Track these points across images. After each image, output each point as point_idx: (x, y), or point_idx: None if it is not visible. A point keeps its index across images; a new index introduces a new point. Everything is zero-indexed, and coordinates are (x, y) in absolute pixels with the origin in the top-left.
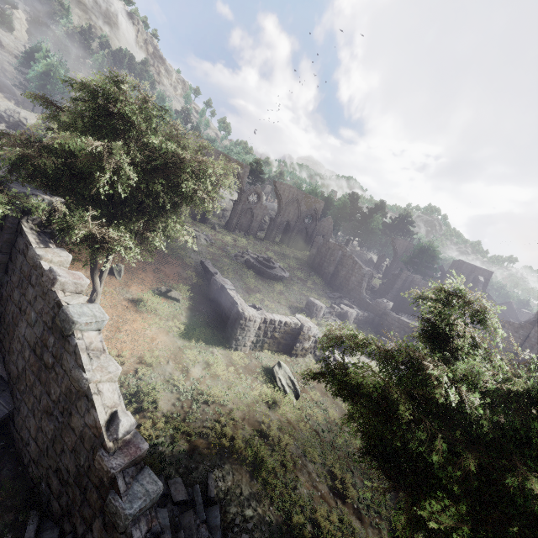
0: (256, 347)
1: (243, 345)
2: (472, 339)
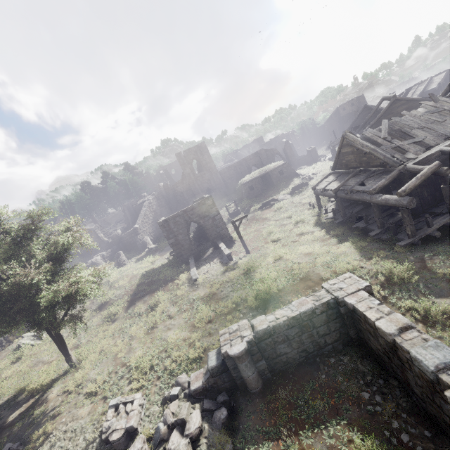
0: (5, 346)
1: None
2: None
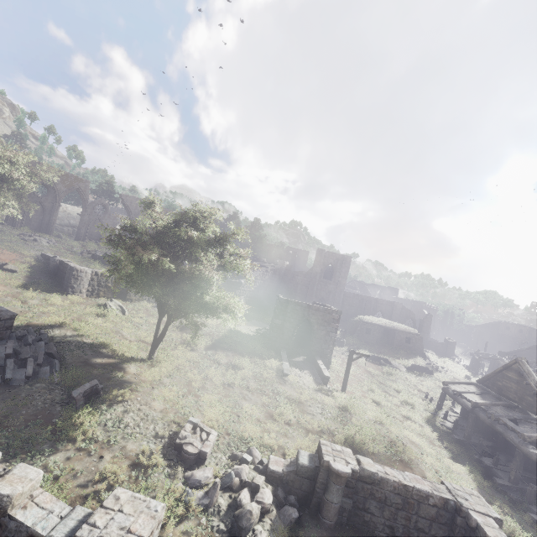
0: (93, 295)
1: (79, 292)
2: (162, 219)
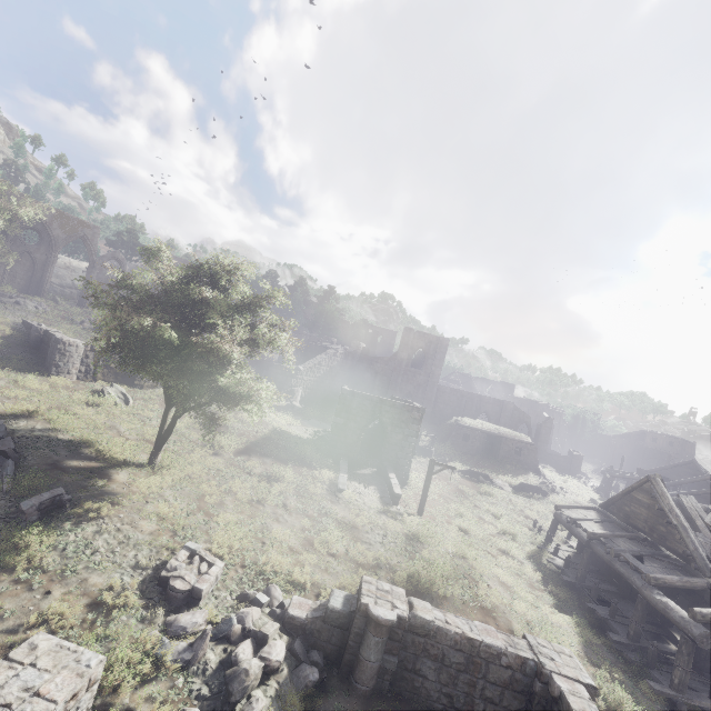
0: (88, 378)
1: (67, 373)
2: (173, 273)
